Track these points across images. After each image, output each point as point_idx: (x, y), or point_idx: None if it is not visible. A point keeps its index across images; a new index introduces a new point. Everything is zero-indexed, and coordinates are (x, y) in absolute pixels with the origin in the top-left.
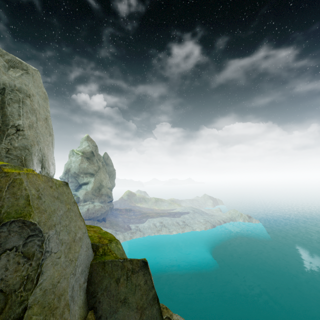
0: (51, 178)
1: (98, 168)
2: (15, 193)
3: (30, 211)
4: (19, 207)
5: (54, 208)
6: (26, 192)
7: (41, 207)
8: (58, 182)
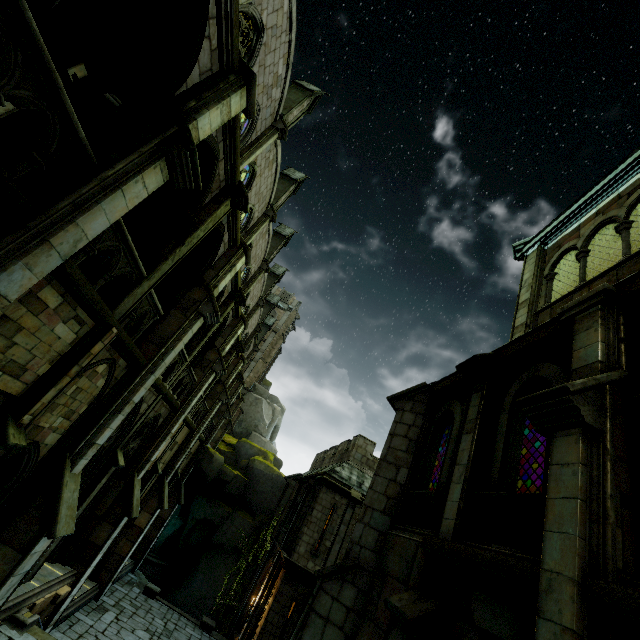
0: None
1: None
2: None
3: None
4: None
5: None
6: None
7: None
8: None
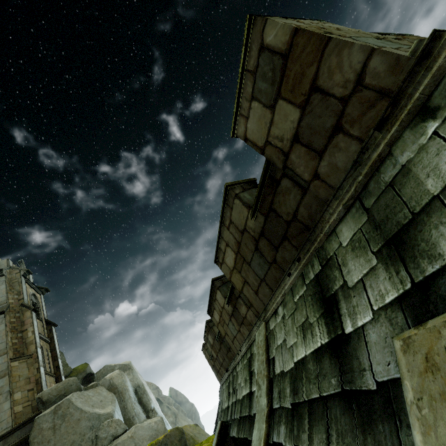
0: (190, 425)
1: (174, 417)
2: (186, 438)
3: (197, 442)
4: (193, 443)
5: (203, 439)
6: (189, 435)
7: (199, 440)
8: (193, 425)
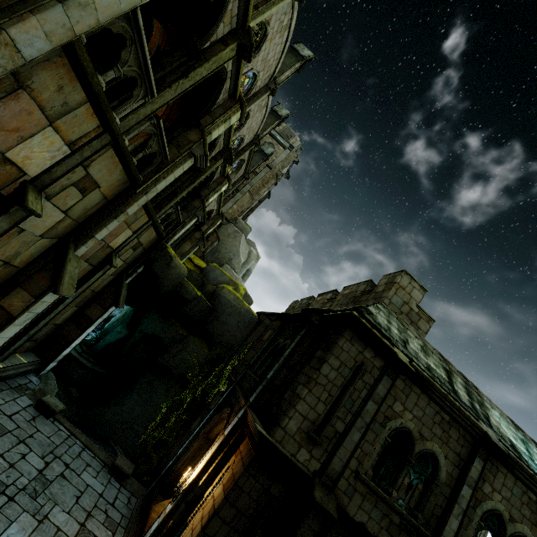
0: None
1: None
2: None
3: None
4: None
5: None
6: None
7: None
8: None
